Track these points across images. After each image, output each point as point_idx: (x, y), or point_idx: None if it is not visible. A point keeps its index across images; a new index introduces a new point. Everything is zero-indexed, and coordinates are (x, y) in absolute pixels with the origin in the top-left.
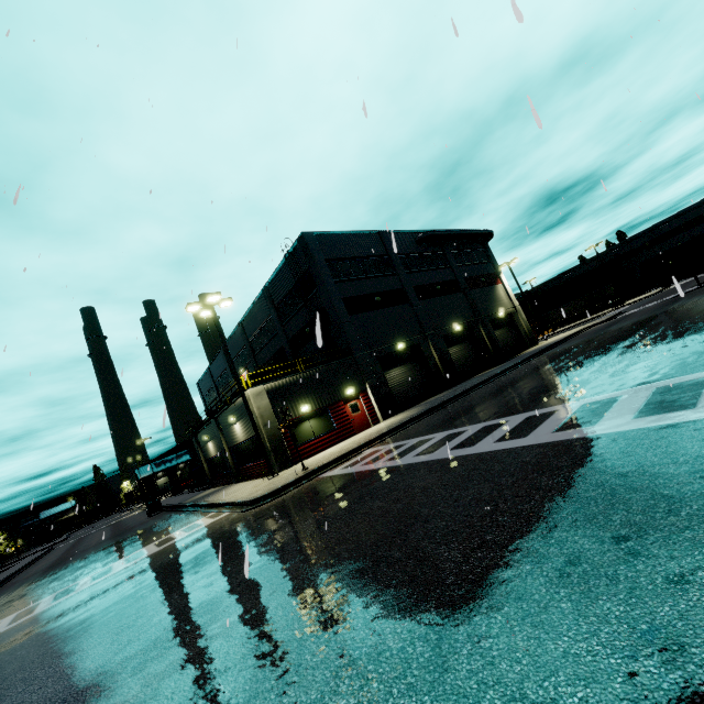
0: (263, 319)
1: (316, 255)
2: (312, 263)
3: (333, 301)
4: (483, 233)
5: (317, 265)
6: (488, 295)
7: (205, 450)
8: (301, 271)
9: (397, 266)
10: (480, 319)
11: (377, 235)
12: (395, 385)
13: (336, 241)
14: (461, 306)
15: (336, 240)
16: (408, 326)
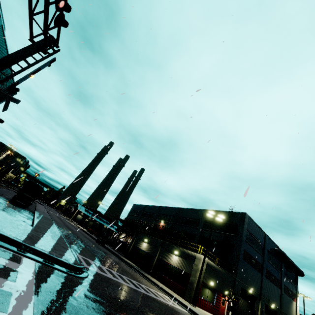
0: (193, 217)
1: (245, 224)
2: (242, 226)
3: (241, 247)
4: (300, 271)
5: (243, 228)
6: (289, 302)
7: (138, 242)
8: (232, 222)
9: (265, 254)
10: (282, 311)
11: (264, 234)
12: (239, 307)
13: (252, 224)
14: (277, 296)
15: (252, 224)
16: (256, 284)
